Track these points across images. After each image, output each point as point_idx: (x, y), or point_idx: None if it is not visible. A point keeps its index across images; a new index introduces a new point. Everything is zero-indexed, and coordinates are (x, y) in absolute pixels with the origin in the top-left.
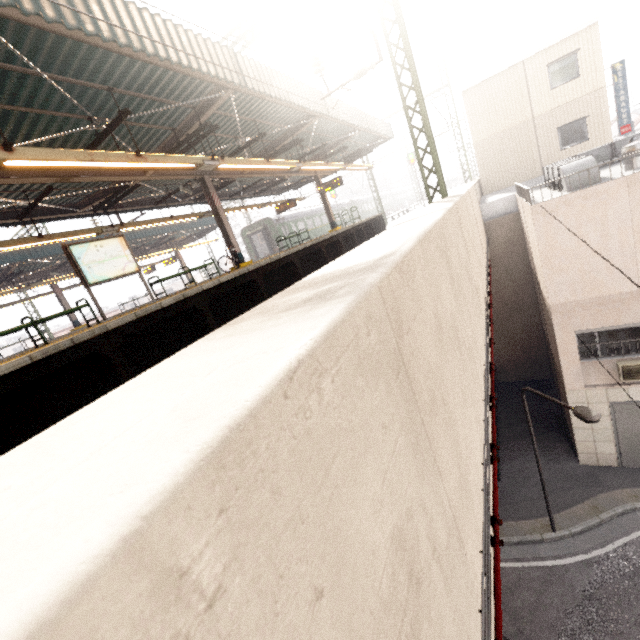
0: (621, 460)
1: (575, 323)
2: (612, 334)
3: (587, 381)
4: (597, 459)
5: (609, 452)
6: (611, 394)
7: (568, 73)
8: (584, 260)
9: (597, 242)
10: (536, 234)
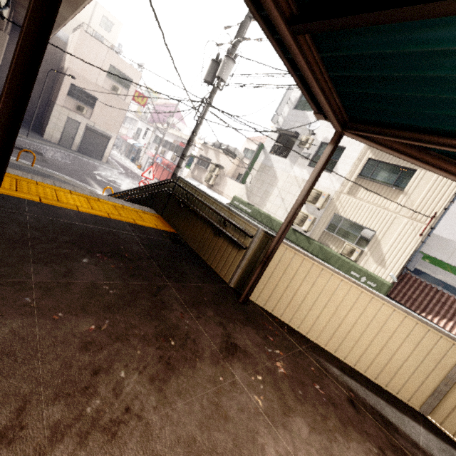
0: (60, 142)
1: (73, 80)
2: (81, 93)
3: (65, 105)
4: (52, 138)
5: (58, 137)
6: (70, 114)
7: (108, 28)
8: (87, 61)
9: (93, 59)
10: (78, 39)
